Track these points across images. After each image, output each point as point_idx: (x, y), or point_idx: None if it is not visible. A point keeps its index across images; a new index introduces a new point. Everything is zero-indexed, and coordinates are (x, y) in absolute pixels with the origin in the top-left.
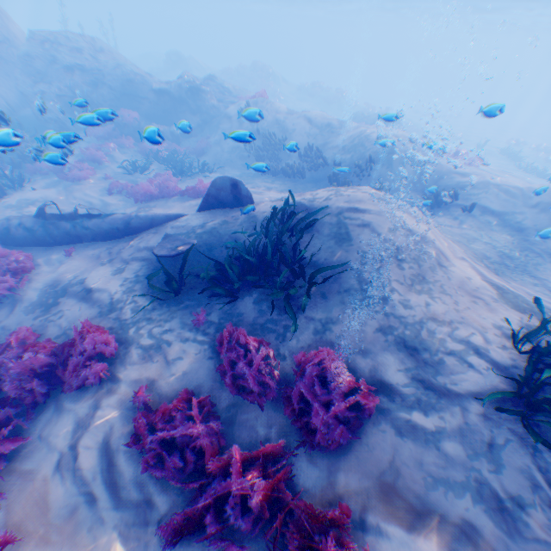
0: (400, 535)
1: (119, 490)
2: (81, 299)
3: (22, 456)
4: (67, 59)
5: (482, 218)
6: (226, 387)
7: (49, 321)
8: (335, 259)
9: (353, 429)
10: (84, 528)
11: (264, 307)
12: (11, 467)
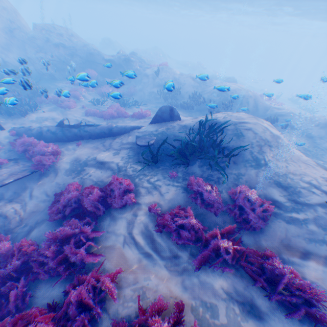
0: (298, 262)
1: (160, 250)
2: (99, 167)
3: (101, 238)
4: (55, 40)
5: (291, 131)
6: (198, 205)
7: (84, 178)
8: (238, 145)
9: (264, 221)
10: (150, 265)
11: (204, 169)
12: (97, 243)
